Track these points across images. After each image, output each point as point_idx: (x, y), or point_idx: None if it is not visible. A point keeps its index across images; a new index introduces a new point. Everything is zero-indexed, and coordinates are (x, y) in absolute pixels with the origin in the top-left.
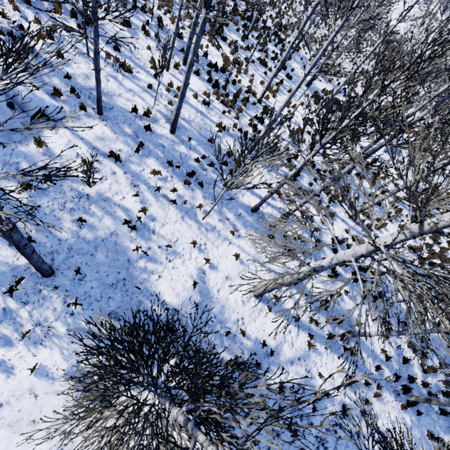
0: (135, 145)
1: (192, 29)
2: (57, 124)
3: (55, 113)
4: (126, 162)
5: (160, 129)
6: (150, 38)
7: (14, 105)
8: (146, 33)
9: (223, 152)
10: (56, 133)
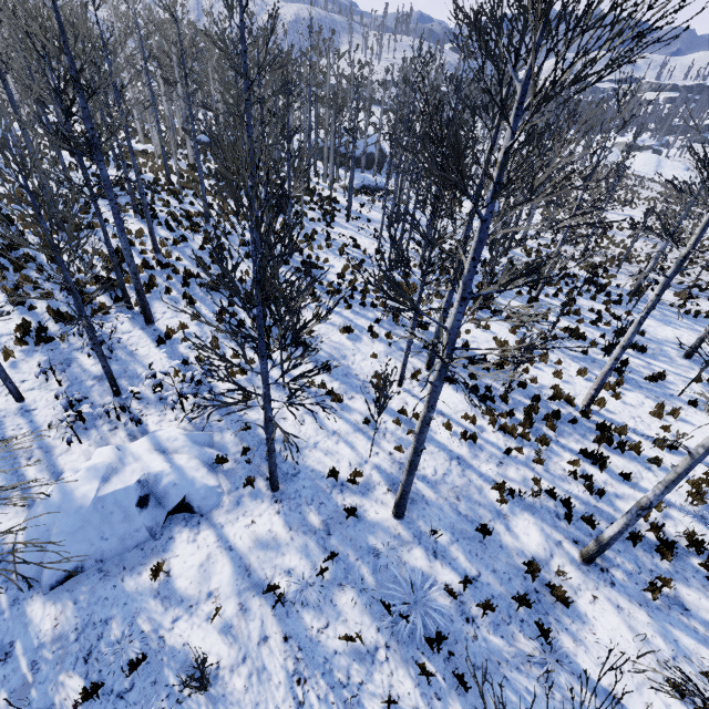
0: (320, 555)
1: (438, 326)
2: (202, 519)
3: (204, 500)
4: (294, 605)
5: (375, 507)
6: (379, 339)
7: (150, 497)
8: (373, 335)
9: (514, 560)
10: (194, 539)
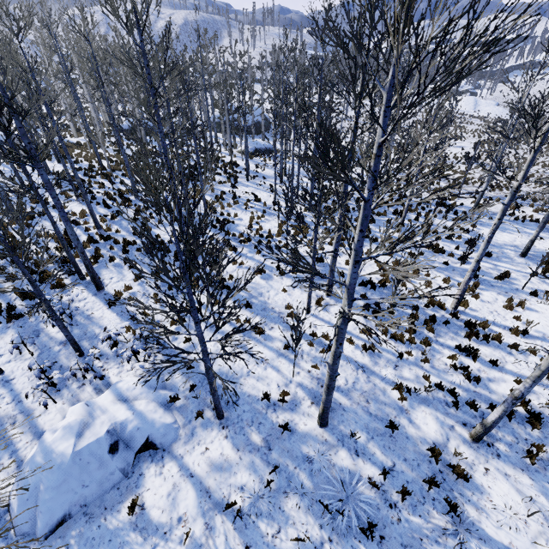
0: (265, 469)
1: (332, 262)
2: (164, 453)
3: (164, 437)
4: (250, 516)
5: (303, 420)
6: (286, 276)
7: (119, 443)
8: (281, 273)
9: (419, 448)
10: (160, 472)
